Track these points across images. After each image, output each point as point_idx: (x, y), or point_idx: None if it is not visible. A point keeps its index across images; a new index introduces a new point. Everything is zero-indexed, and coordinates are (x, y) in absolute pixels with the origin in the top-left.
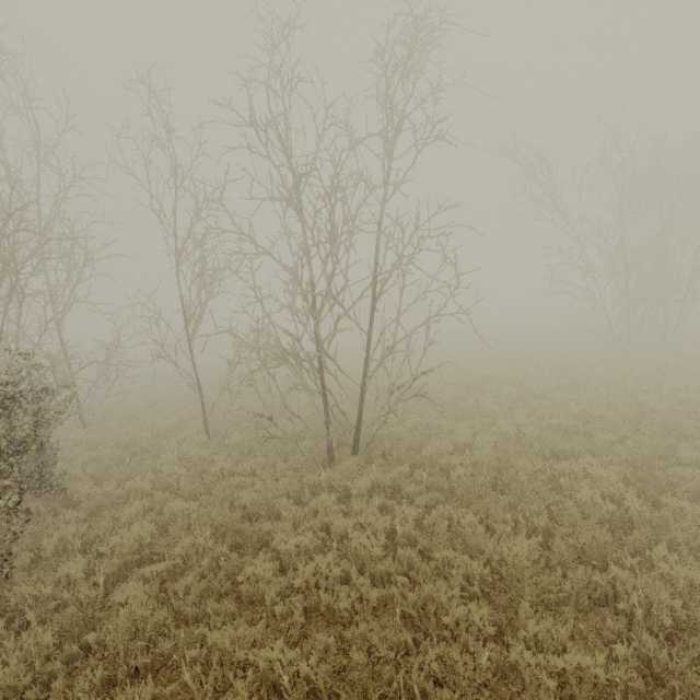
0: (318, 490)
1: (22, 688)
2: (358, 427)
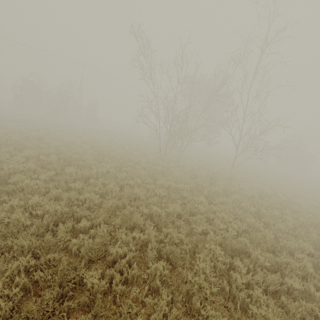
0: None
1: None
2: None
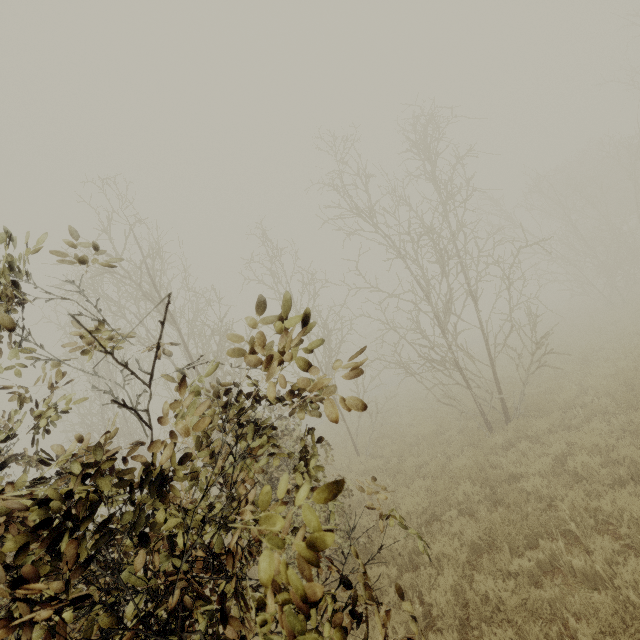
0: (501, 450)
1: (459, 578)
2: (502, 397)
